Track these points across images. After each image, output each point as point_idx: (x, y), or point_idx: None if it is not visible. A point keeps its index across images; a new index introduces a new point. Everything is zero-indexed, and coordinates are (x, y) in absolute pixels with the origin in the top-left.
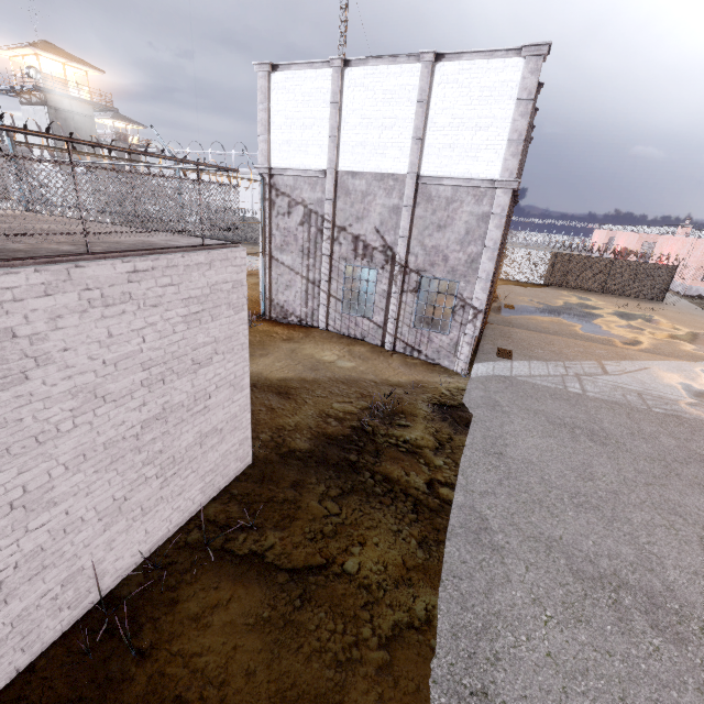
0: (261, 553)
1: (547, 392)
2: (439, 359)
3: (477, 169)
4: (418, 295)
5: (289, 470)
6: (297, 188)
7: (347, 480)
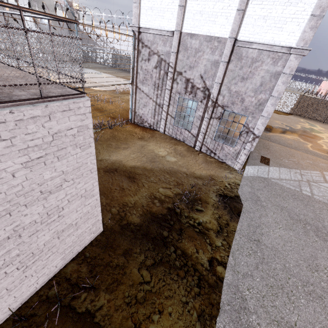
0: (93, 313)
1: (289, 192)
2: (226, 159)
3: (280, 38)
4: (220, 121)
5: (124, 239)
6: (155, 43)
7: (158, 252)
